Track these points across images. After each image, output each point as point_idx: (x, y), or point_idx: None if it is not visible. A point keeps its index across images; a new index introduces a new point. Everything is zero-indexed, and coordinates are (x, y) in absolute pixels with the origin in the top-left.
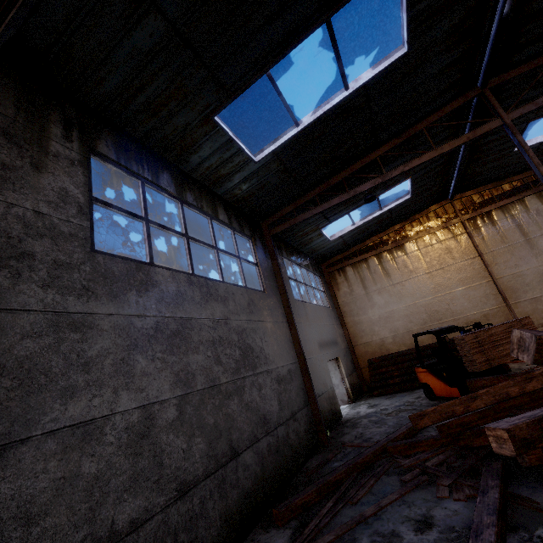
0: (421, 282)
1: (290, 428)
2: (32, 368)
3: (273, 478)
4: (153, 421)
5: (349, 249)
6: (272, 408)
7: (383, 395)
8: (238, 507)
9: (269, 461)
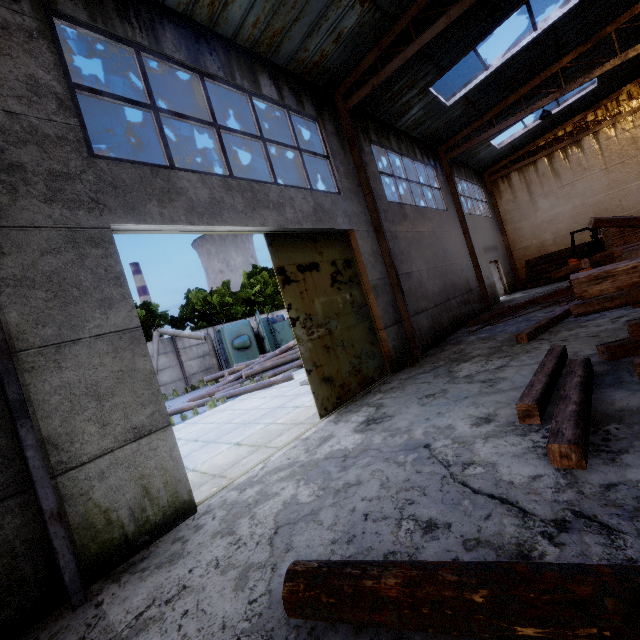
0: (594, 181)
1: (470, 297)
2: (393, 252)
3: (464, 315)
4: (422, 277)
5: (516, 153)
6: (460, 284)
7: (537, 287)
8: (453, 319)
9: (462, 308)
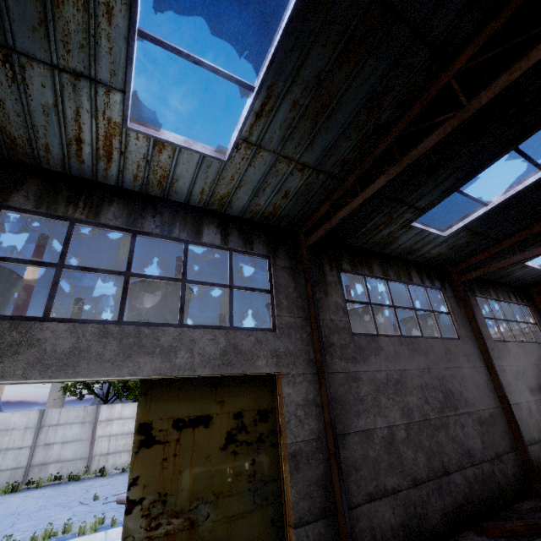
0: None
1: (495, 467)
2: (344, 400)
3: (481, 502)
4: (394, 436)
5: None
6: (475, 445)
7: None
8: (453, 510)
9: (476, 488)
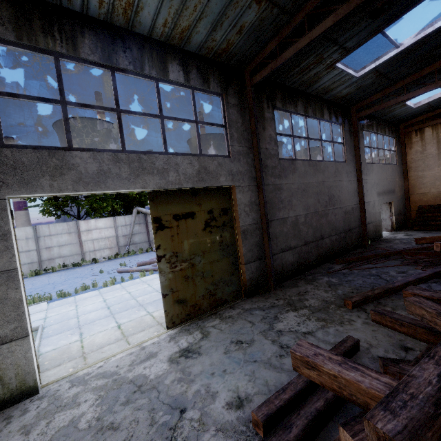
0: None
1: (347, 235)
2: (272, 202)
3: (336, 251)
4: (298, 221)
5: (434, 111)
6: (340, 225)
7: (422, 231)
8: (322, 255)
9: (335, 245)
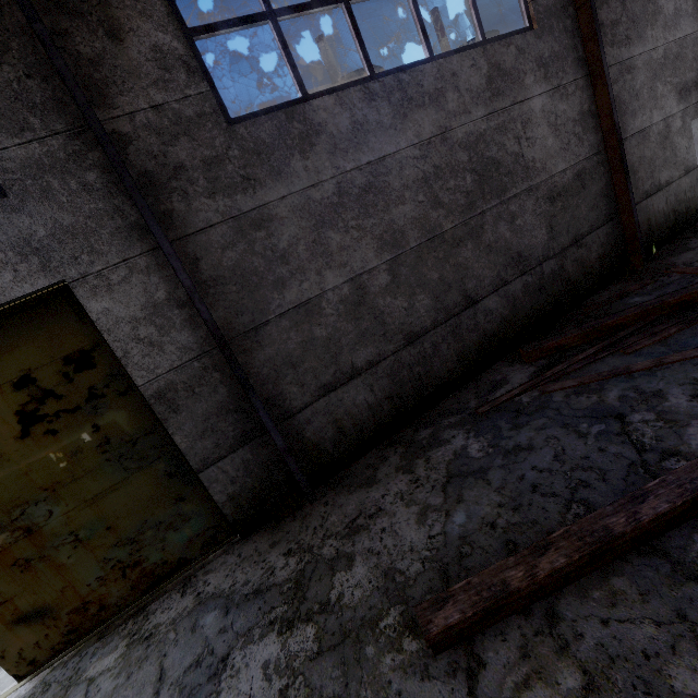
0: None
1: (568, 260)
2: (243, 273)
3: (530, 318)
4: (365, 290)
5: None
6: (535, 241)
7: None
8: (479, 346)
9: (524, 303)
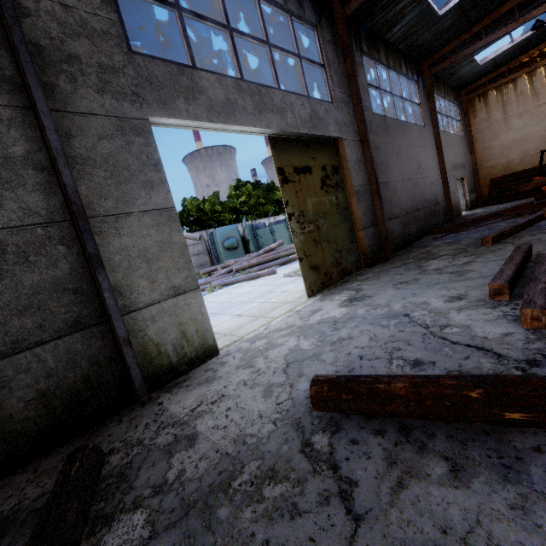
0: None
1: (436, 209)
2: (374, 162)
3: (430, 225)
4: (397, 187)
5: (497, 70)
6: (429, 196)
7: (497, 204)
8: (420, 227)
9: (428, 218)
